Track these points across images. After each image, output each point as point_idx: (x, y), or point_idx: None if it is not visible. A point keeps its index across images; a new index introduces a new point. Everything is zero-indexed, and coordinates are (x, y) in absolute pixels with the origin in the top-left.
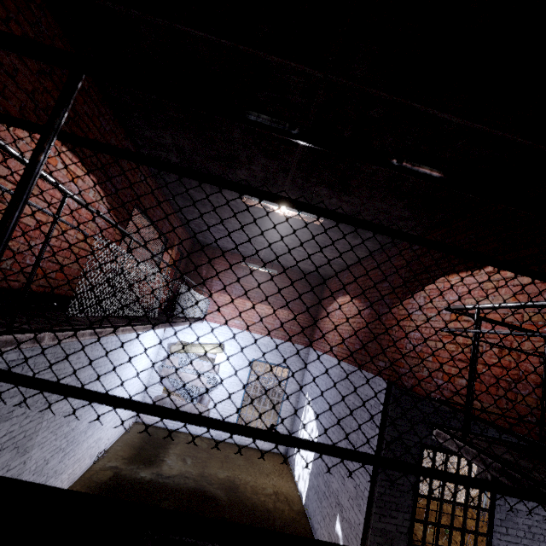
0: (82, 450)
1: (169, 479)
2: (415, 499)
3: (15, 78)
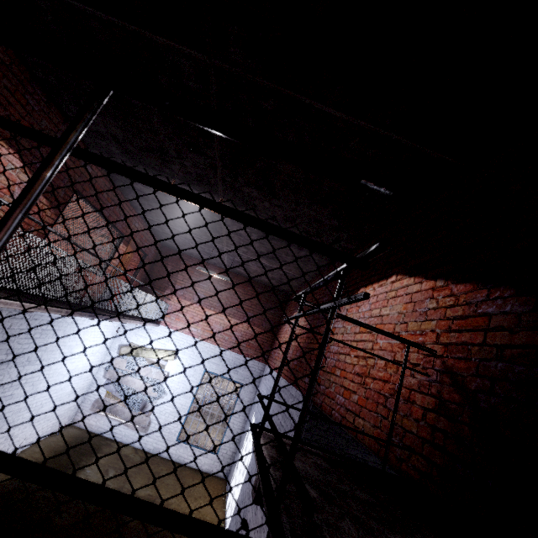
0: None
1: None
2: None
3: None
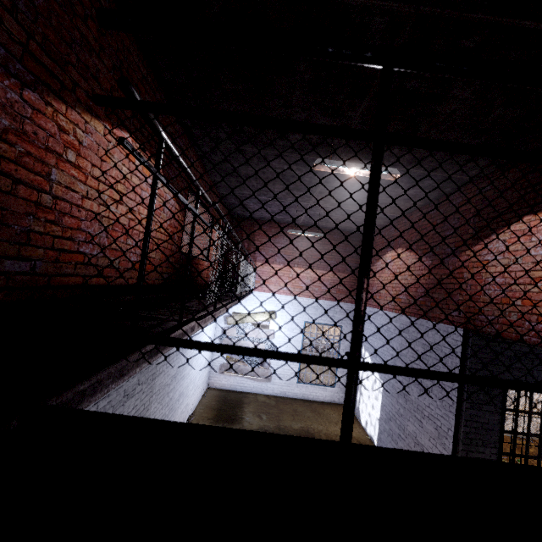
0: (178, 415)
1: None
2: (501, 435)
3: (98, 80)
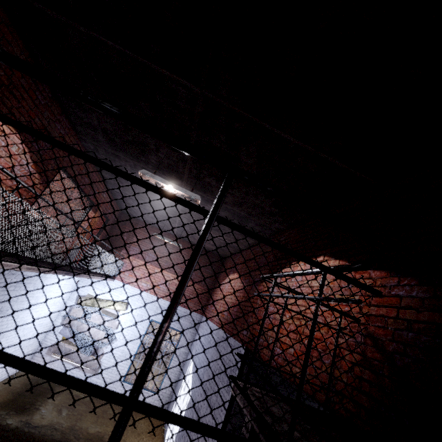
0: None
1: (35, 429)
2: None
3: None
